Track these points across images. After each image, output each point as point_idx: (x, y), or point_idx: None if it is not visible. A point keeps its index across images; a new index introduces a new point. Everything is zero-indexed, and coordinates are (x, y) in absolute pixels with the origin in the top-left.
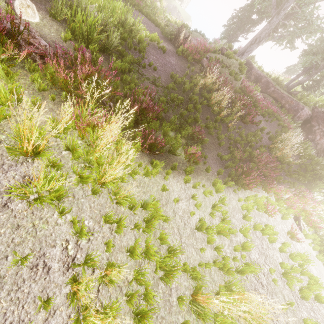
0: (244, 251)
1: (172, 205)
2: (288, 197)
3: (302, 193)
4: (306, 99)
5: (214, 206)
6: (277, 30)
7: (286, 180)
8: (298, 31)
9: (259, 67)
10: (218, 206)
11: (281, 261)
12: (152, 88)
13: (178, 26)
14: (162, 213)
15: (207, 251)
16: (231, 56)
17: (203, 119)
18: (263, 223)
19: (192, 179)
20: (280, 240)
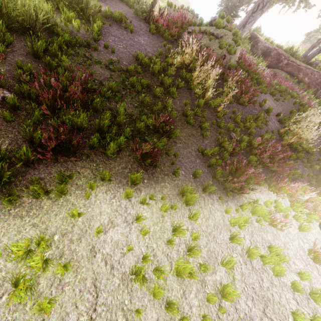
0: (225, 300)
1: (93, 238)
2: (308, 198)
3: None
4: None
5: (176, 228)
6: None
7: (305, 174)
8: None
9: (267, 39)
10: (181, 230)
11: (294, 307)
12: (84, 70)
13: None
14: (66, 257)
15: (152, 312)
16: (221, 25)
17: (181, 105)
18: (266, 242)
19: (144, 191)
20: (294, 267)
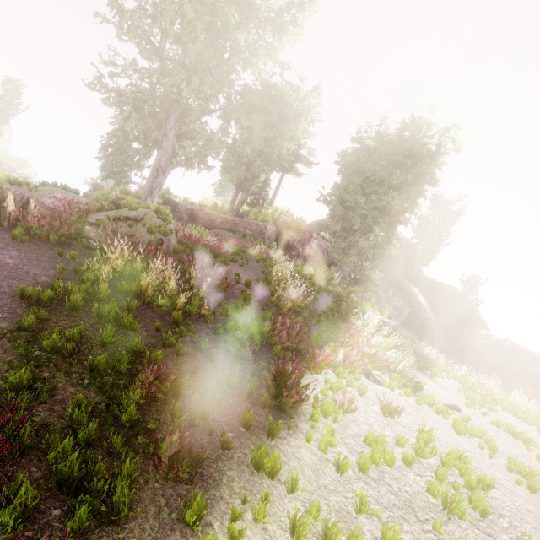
0: None
1: None
2: (343, 357)
3: (346, 335)
4: (261, 216)
5: (294, 526)
6: (177, 153)
7: (321, 333)
8: (203, 150)
9: (185, 201)
10: (302, 520)
11: (423, 483)
12: None
13: (3, 183)
14: None
15: None
16: (136, 207)
17: (151, 334)
18: (358, 438)
19: (214, 519)
20: (390, 440)
